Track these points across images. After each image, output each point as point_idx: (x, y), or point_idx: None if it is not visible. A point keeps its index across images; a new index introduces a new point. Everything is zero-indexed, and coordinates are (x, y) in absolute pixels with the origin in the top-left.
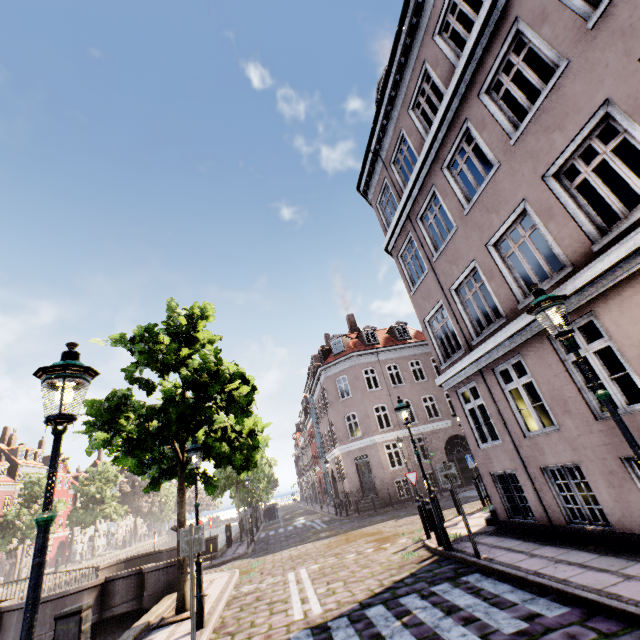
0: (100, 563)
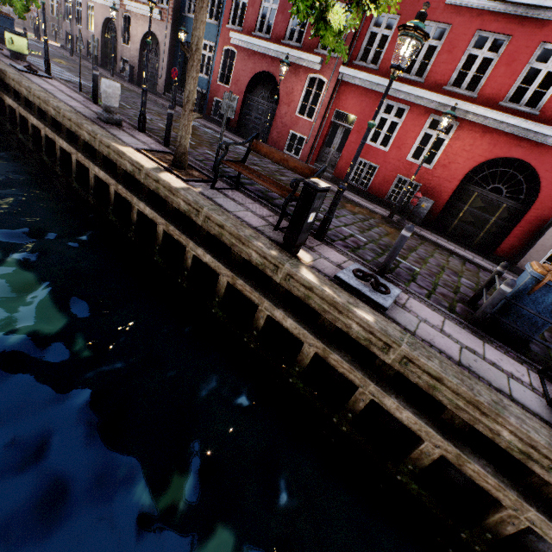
0: None
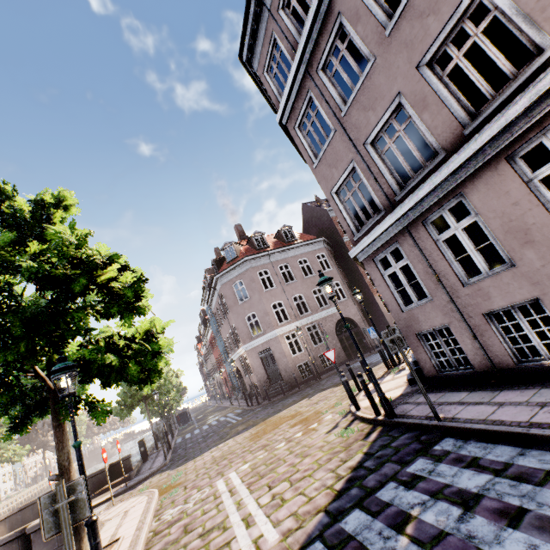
0: (7, 506)
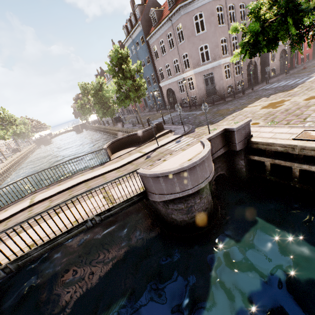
0: (14, 160)
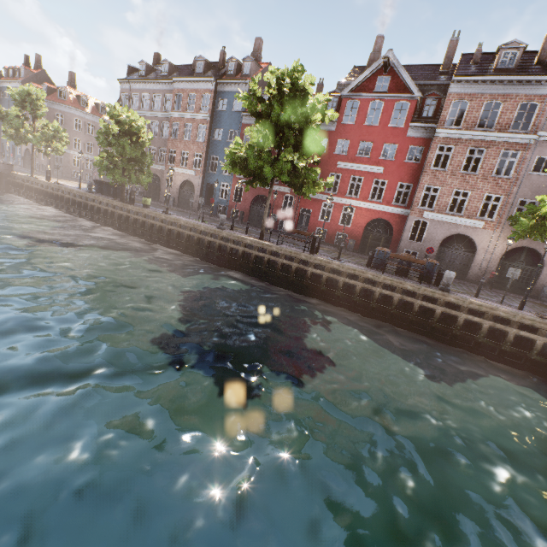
0: None
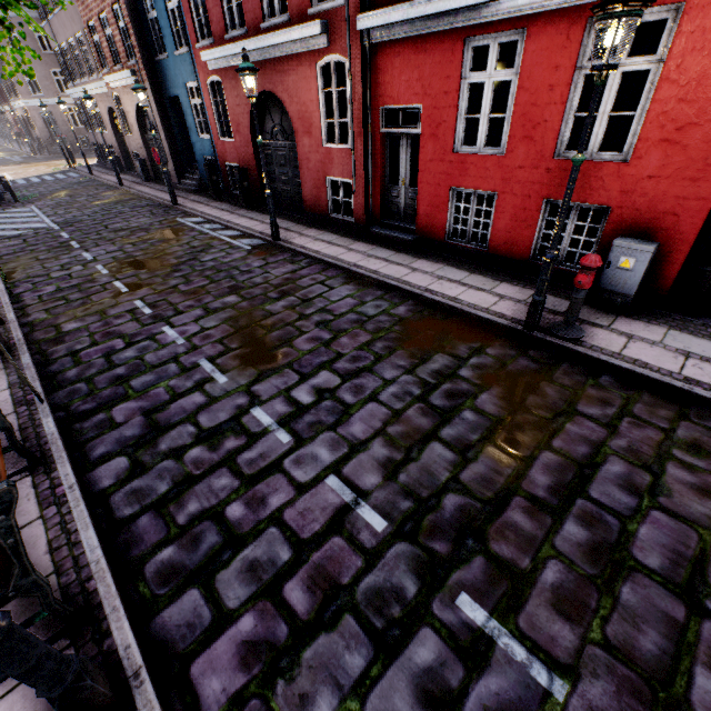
0: None
